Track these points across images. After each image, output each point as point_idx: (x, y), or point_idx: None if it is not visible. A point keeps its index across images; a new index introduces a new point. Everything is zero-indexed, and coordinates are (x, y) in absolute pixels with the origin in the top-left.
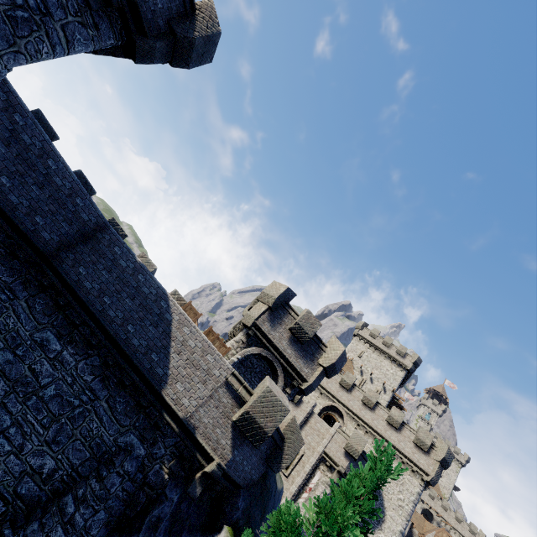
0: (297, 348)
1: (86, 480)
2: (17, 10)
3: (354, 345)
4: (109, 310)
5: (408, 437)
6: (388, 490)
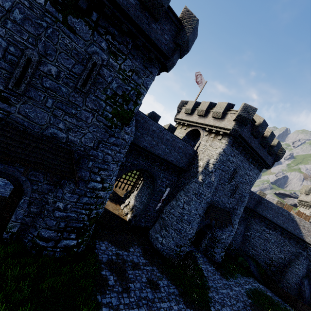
0: None
1: (294, 260)
2: (252, 182)
3: None
4: (276, 220)
5: None
6: None
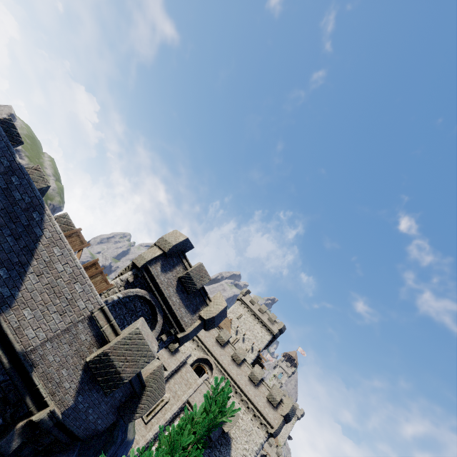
0: (182, 297)
1: None
2: None
3: (236, 307)
4: None
5: (263, 393)
6: (237, 440)
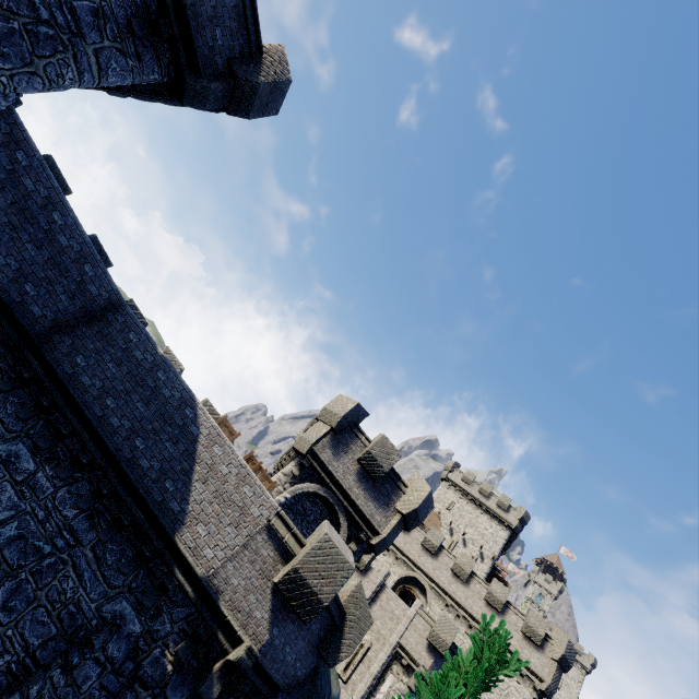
0: (367, 487)
1: (46, 670)
2: (40, 25)
3: (442, 492)
4: (112, 417)
5: (514, 624)
6: None
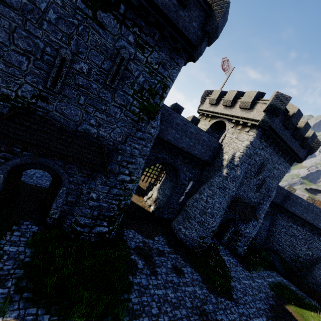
0: None
1: None
2: (280, 176)
3: None
4: (305, 216)
5: None
6: None
